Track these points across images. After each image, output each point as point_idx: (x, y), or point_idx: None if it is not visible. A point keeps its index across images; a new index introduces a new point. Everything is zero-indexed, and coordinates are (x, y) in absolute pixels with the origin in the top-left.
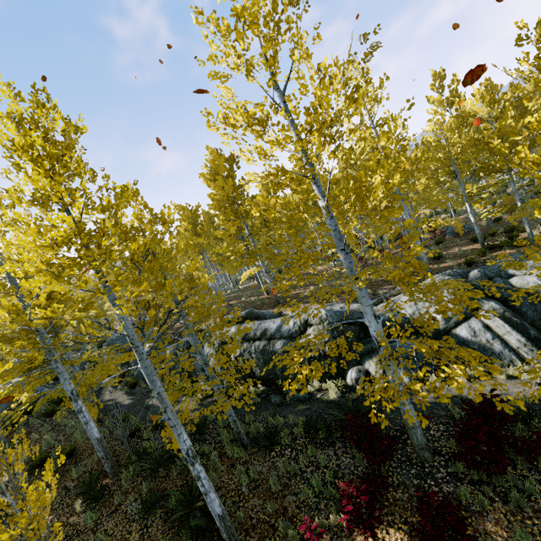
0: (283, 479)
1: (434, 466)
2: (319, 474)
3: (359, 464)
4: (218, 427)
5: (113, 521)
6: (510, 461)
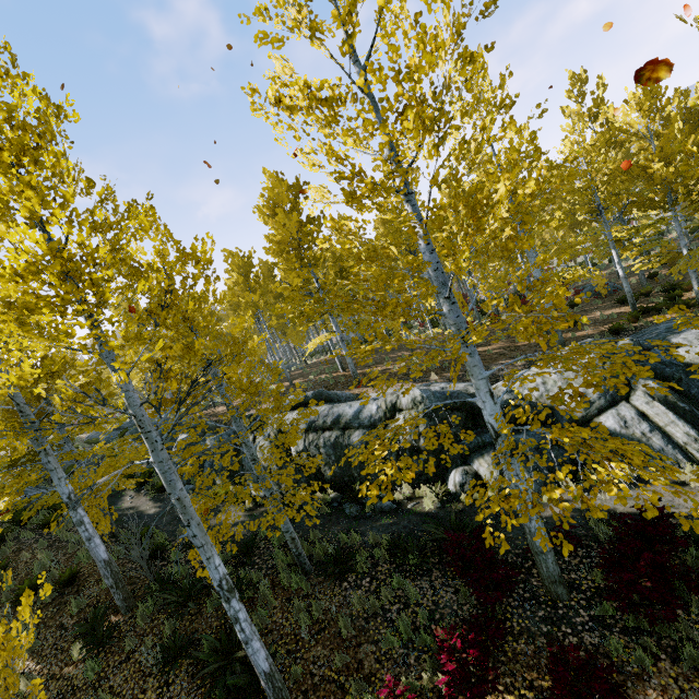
0: (358, 621)
1: (571, 606)
2: (408, 615)
3: (465, 601)
4: (272, 546)
5: (122, 675)
6: (680, 602)
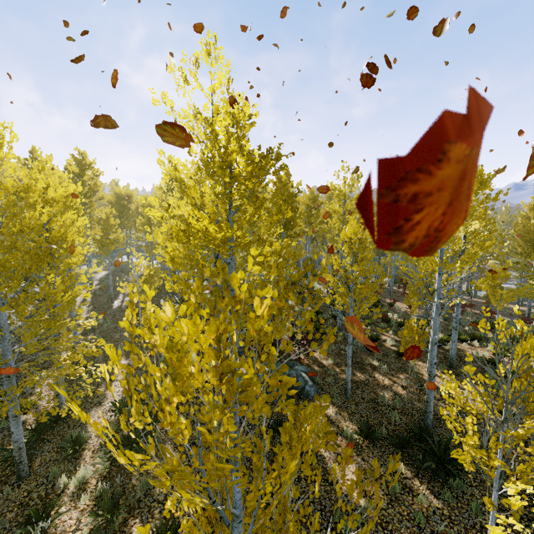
0: None
1: None
2: None
3: None
4: None
5: None
6: None
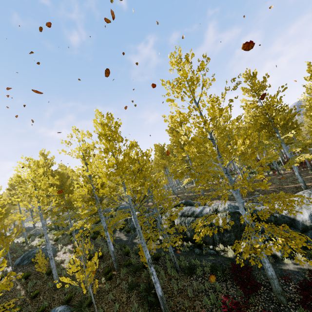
0: (195, 292)
1: (287, 306)
2: (215, 294)
3: (239, 295)
4: (165, 259)
5: (116, 290)
6: None
